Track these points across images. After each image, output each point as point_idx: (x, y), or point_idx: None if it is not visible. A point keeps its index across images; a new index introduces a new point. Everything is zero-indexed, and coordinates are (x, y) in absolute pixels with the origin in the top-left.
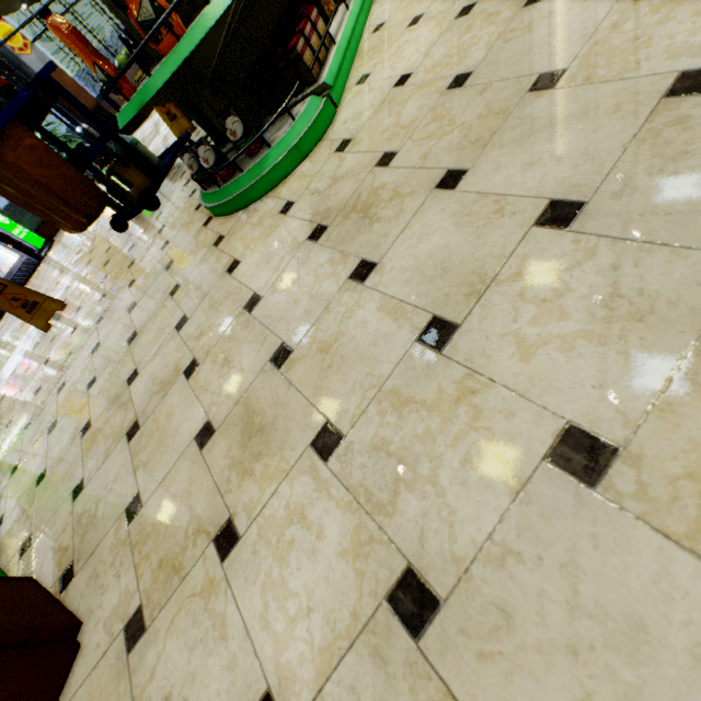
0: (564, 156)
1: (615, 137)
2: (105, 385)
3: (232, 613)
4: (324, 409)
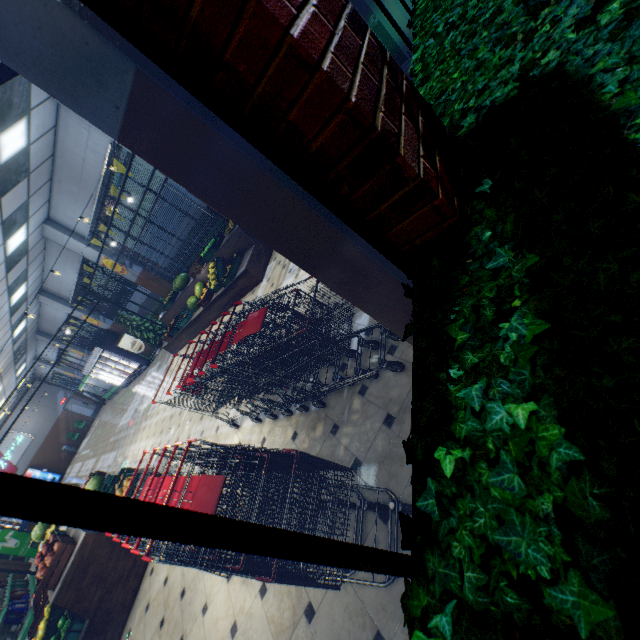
0: None
1: None
2: None
3: None
4: None
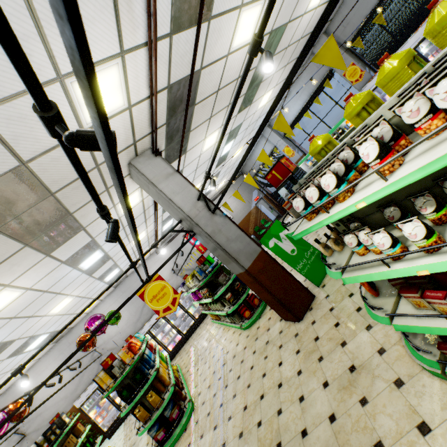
0: (314, 444)
1: None
2: None
3: (290, 356)
4: (304, 372)
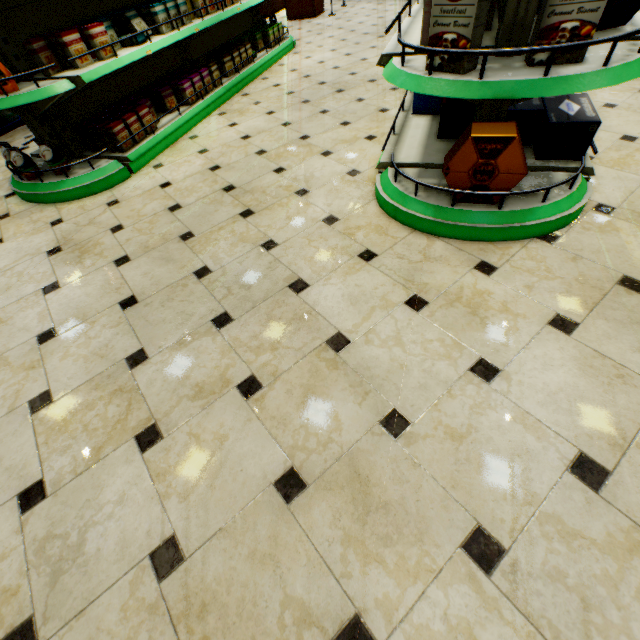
0: (155, 277)
1: (171, 279)
2: None
3: None
4: None
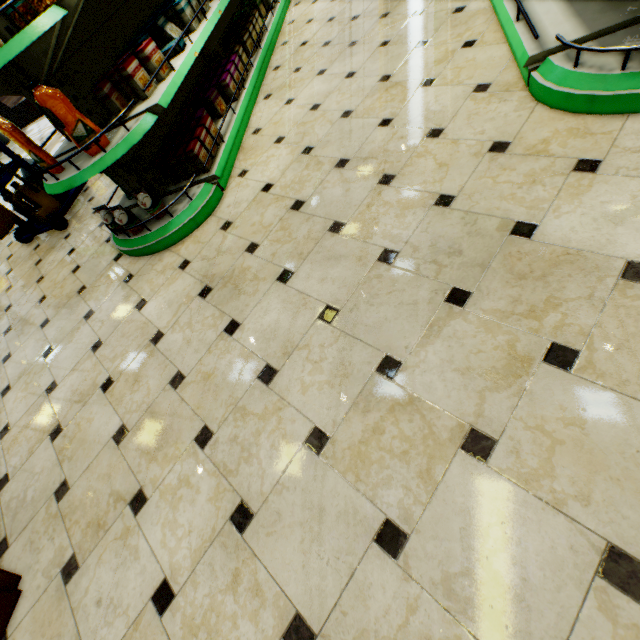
0: (336, 280)
1: (356, 276)
2: (22, 393)
3: (143, 544)
4: (204, 417)
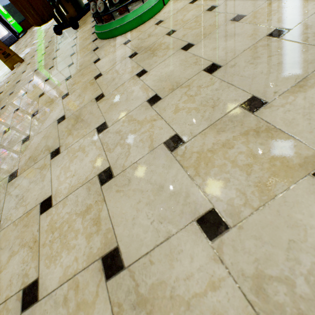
0: (226, 48)
1: (244, 46)
2: (30, 95)
3: (48, 174)
4: (106, 117)
